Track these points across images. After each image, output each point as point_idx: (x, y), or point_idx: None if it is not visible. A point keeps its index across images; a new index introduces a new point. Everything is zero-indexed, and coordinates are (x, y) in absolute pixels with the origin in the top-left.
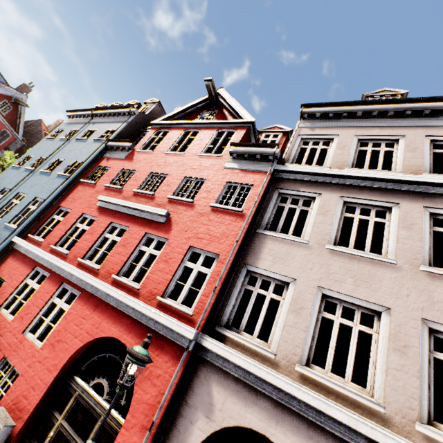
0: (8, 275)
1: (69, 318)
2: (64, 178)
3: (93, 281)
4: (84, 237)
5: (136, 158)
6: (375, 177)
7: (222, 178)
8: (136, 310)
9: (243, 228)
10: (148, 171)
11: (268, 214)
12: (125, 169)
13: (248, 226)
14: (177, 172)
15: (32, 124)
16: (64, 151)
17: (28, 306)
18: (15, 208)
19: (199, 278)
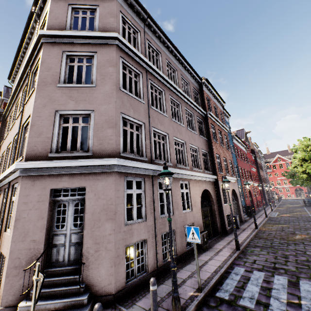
0: None
1: None
2: None
3: None
4: None
5: None
6: (9, 102)
7: None
8: None
9: None
10: None
11: (4, 137)
12: None
13: None
14: None
15: None
16: None
17: None
18: None
19: None
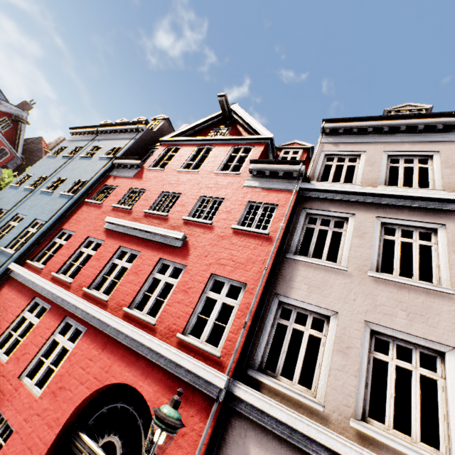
0: (3, 308)
1: (73, 360)
2: (67, 198)
3: (101, 315)
4: (89, 263)
5: (145, 177)
6: (415, 196)
7: (242, 197)
8: (152, 350)
9: (272, 252)
10: (159, 190)
11: (297, 237)
12: (134, 188)
13: (276, 251)
14: (192, 191)
15: (32, 142)
16: (67, 169)
17: (25, 345)
18: (13, 231)
19: (208, 303)
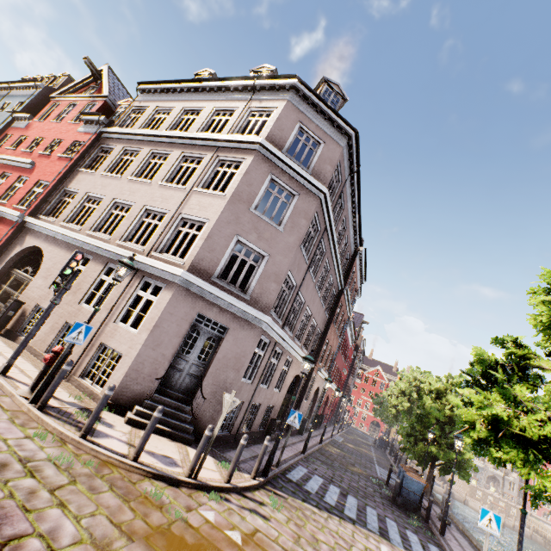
0: None
1: None
2: None
3: None
4: None
5: (32, 127)
6: (139, 133)
7: (73, 138)
8: (1, 212)
9: (65, 166)
10: (36, 136)
11: (89, 160)
12: (23, 136)
13: (70, 166)
14: (51, 136)
15: None
16: None
17: None
18: None
19: None
